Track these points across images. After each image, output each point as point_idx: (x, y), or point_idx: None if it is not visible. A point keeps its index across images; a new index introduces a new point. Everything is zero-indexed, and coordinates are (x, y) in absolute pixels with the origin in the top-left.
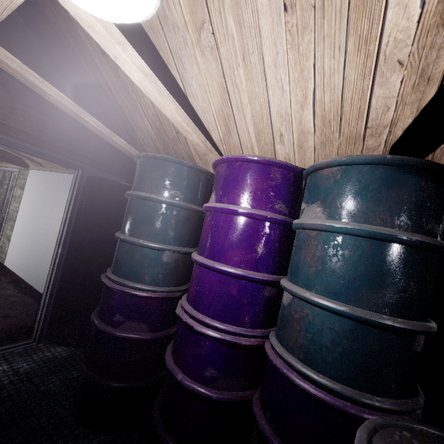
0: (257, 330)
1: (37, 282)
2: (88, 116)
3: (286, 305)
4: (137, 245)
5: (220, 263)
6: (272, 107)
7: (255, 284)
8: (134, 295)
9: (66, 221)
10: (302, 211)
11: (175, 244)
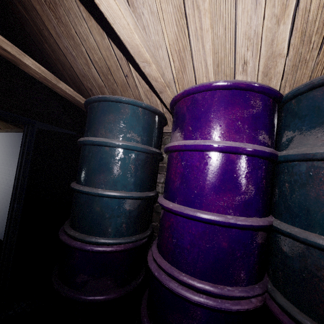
0: (255, 287)
1: (1, 232)
2: (28, 59)
3: (294, 255)
4: (95, 195)
5: (202, 211)
6: (238, 29)
7: (247, 231)
8: (97, 252)
9: (19, 176)
10: (290, 140)
11: (136, 190)
